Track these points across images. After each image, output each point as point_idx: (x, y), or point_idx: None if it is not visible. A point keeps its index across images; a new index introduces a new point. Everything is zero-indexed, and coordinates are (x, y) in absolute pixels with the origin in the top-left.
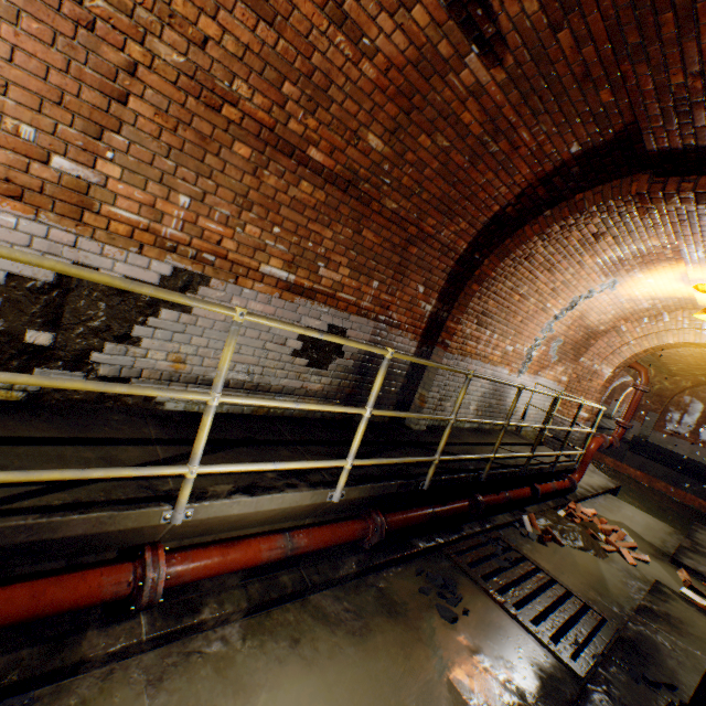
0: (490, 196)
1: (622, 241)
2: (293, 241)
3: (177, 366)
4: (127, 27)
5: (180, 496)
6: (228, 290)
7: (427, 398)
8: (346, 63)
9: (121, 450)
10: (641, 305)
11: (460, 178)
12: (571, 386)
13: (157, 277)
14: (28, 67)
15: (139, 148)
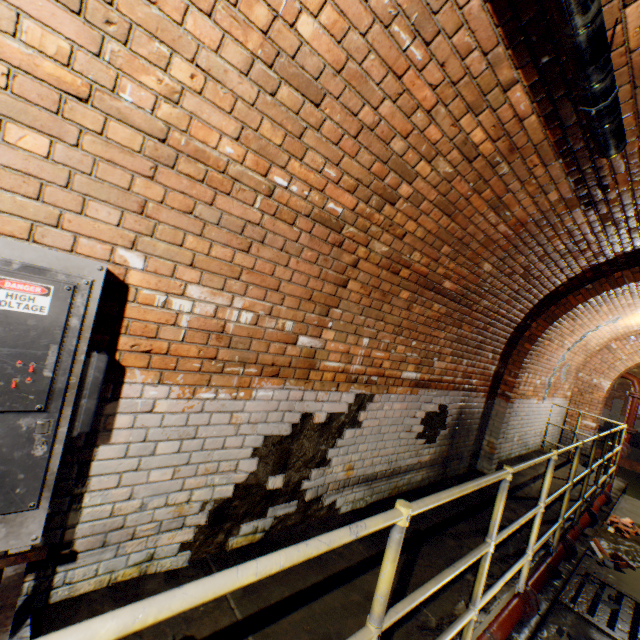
0: (550, 282)
1: (636, 294)
2: (422, 347)
3: (348, 473)
4: (361, 238)
5: (465, 637)
6: (382, 399)
7: (496, 445)
8: (488, 226)
9: (366, 582)
10: (632, 328)
11: (534, 275)
12: (575, 399)
13: (345, 406)
14: (297, 281)
15: (346, 313)
